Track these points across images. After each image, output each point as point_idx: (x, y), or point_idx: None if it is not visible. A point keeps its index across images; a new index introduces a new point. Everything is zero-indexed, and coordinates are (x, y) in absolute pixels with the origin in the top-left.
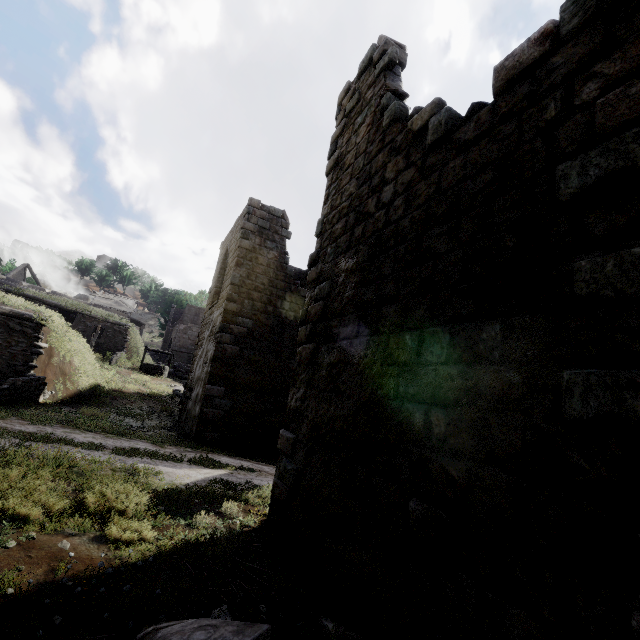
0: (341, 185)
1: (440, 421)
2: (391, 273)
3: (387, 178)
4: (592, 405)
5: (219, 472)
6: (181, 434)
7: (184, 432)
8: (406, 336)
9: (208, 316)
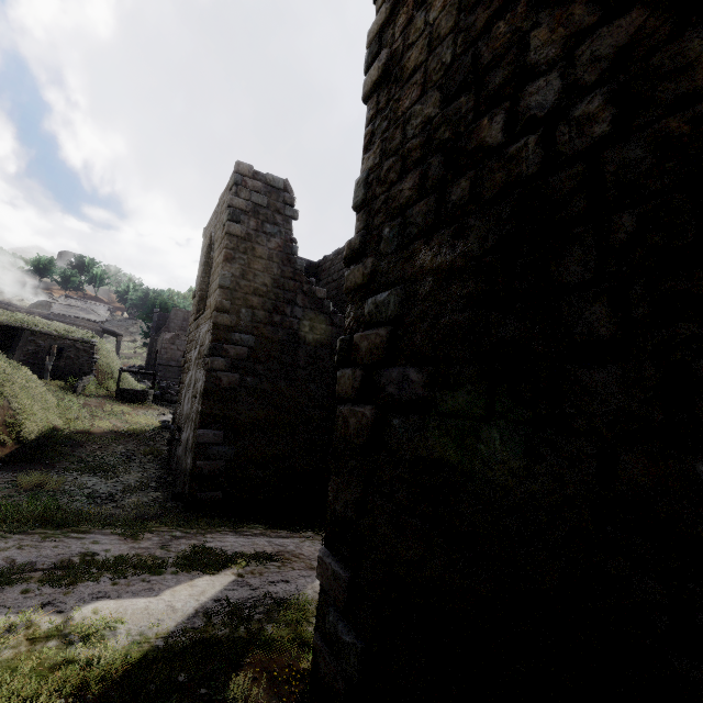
0: (400, 109)
1: None
2: (592, 280)
3: (535, 61)
4: None
5: (222, 581)
6: (170, 492)
7: (174, 487)
8: (699, 465)
9: (194, 330)
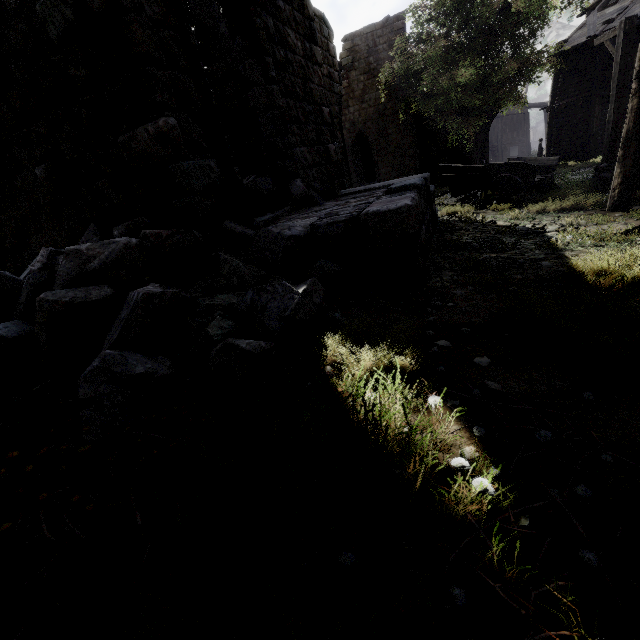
0: None
1: (14, 97)
2: None
3: None
4: (58, 26)
5: None
6: None
7: None
8: None
9: None
